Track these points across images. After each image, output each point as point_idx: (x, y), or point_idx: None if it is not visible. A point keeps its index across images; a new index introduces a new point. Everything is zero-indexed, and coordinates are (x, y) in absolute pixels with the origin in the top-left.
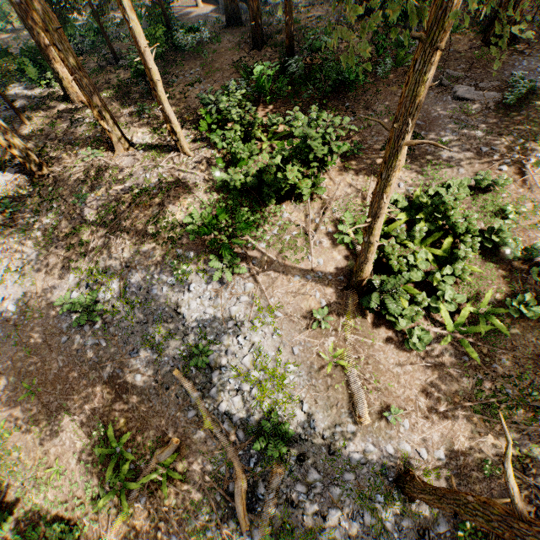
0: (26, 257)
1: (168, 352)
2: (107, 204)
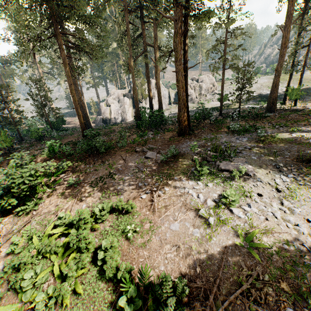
0: None
1: None
2: None
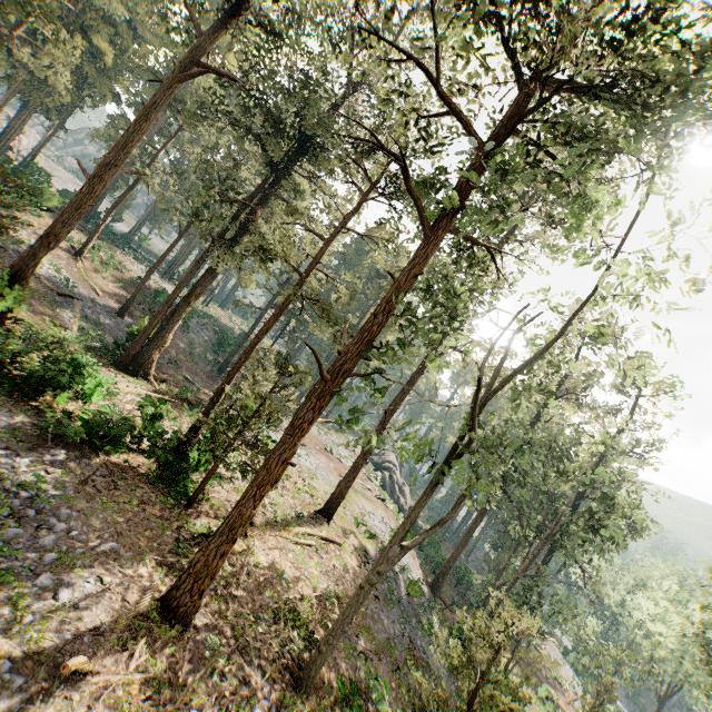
0: None
1: None
2: None
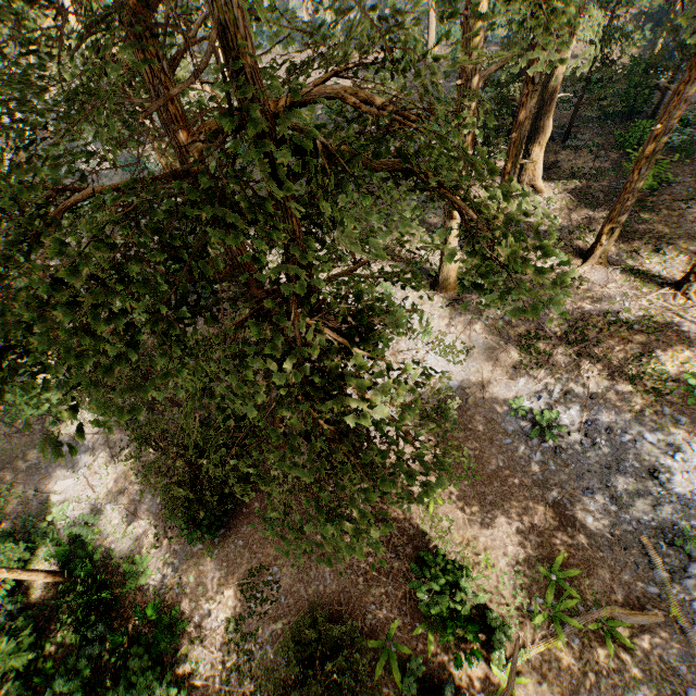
0: (471, 341)
1: (631, 511)
2: (571, 319)
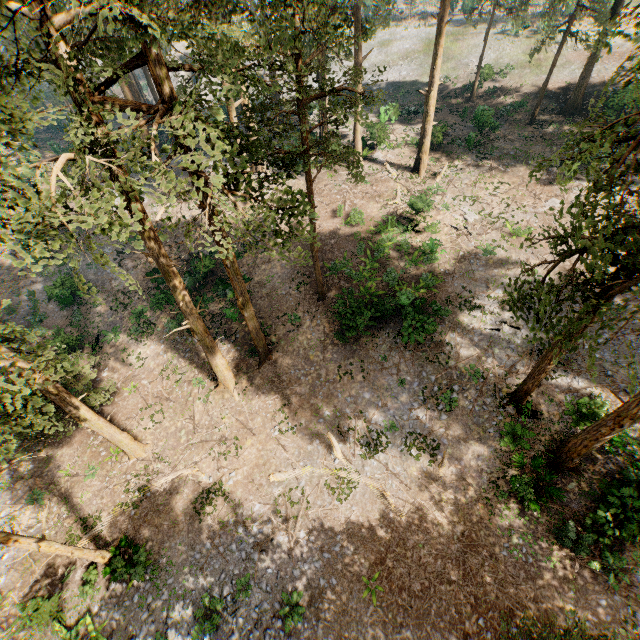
0: None
1: None
2: None
